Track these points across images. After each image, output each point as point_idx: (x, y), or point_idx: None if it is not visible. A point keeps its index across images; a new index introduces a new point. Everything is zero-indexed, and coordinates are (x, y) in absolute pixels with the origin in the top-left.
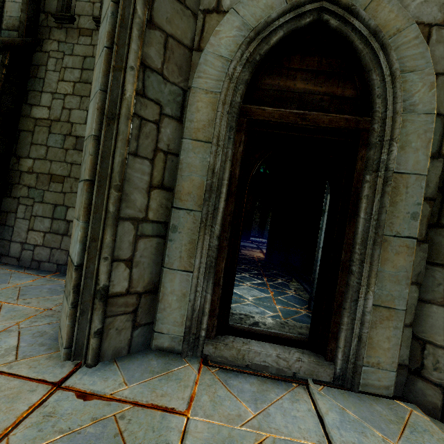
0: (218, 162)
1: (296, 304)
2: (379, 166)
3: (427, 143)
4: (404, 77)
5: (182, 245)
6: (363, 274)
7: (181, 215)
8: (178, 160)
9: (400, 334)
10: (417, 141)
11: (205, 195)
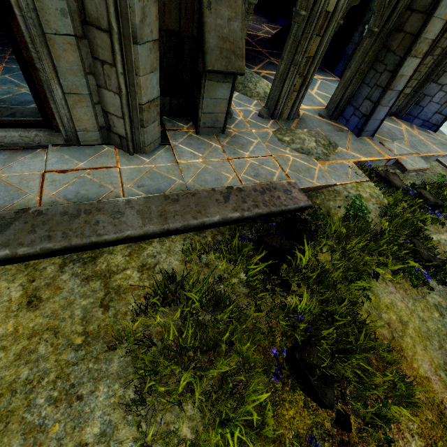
0: None
1: None
2: None
3: None
4: None
5: None
6: (46, 70)
7: None
8: None
9: (92, 110)
10: None
11: None
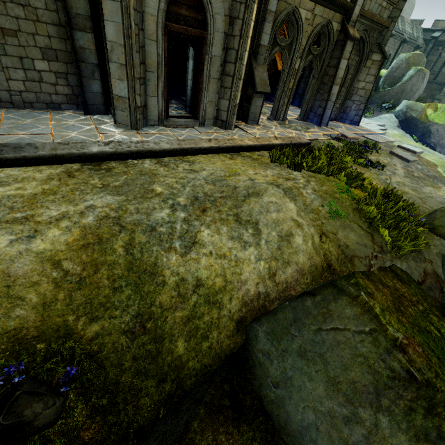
0: (160, 51)
1: (180, 110)
2: (209, 53)
3: (221, 45)
4: (216, 16)
5: (152, 87)
6: (205, 92)
7: (150, 74)
8: (145, 49)
9: (214, 109)
10: (219, 44)
11: (158, 66)
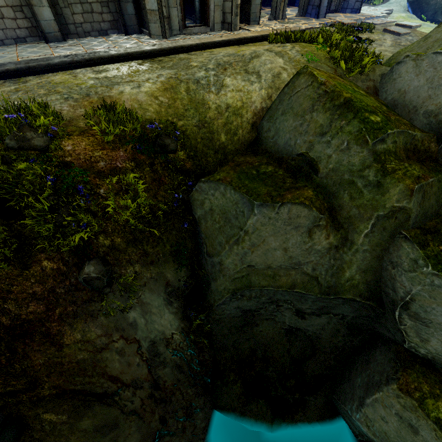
0: None
1: (191, 24)
2: None
3: None
4: None
5: None
6: None
7: None
8: None
9: (220, 13)
10: None
11: None
